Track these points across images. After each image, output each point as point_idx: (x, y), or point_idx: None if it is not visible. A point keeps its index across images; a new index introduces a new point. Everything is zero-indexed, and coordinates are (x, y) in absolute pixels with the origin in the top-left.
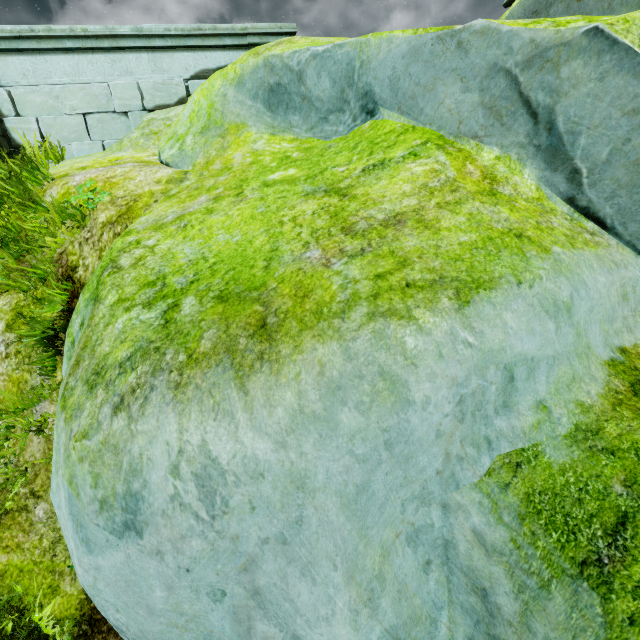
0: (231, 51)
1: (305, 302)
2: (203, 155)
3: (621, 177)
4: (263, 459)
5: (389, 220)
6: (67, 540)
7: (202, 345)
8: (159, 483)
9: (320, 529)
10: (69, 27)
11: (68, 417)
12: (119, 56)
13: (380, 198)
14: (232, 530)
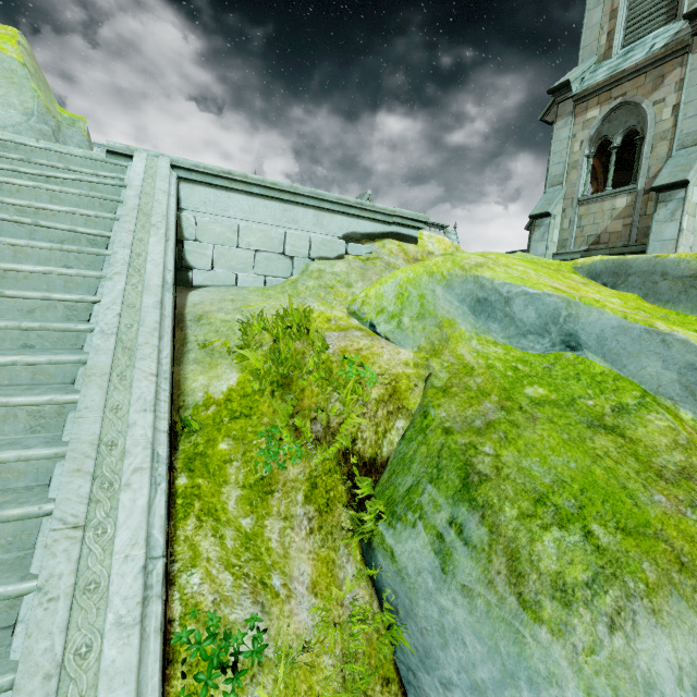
0: (377, 223)
1: (696, 547)
2: (425, 341)
3: None
4: None
5: (682, 473)
6: None
7: (649, 576)
8: (671, 694)
9: None
10: (262, 178)
11: (556, 631)
12: (291, 207)
13: (654, 447)
14: None
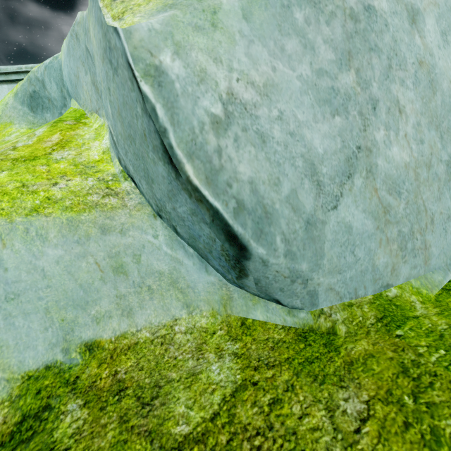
0: None
1: None
2: None
3: (121, 130)
4: None
5: None
6: None
7: None
8: None
9: None
10: None
11: None
12: None
13: None
14: None
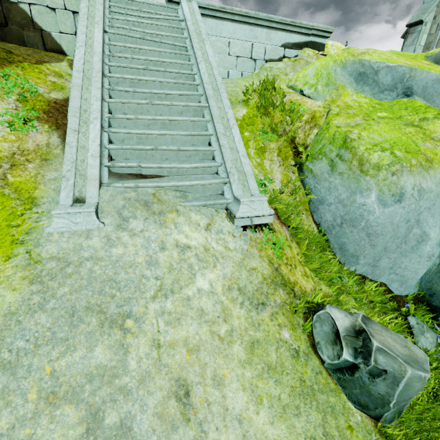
0: (302, 35)
1: (436, 156)
2: (328, 97)
3: None
4: (433, 188)
5: None
6: (371, 206)
7: (412, 163)
8: (409, 191)
9: (438, 207)
10: (240, 10)
11: (372, 177)
12: (254, 28)
13: (434, 131)
14: (420, 204)
